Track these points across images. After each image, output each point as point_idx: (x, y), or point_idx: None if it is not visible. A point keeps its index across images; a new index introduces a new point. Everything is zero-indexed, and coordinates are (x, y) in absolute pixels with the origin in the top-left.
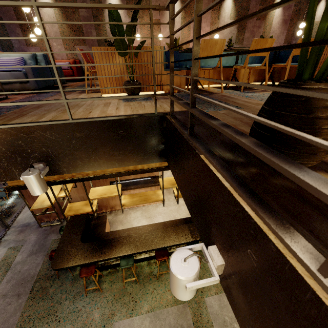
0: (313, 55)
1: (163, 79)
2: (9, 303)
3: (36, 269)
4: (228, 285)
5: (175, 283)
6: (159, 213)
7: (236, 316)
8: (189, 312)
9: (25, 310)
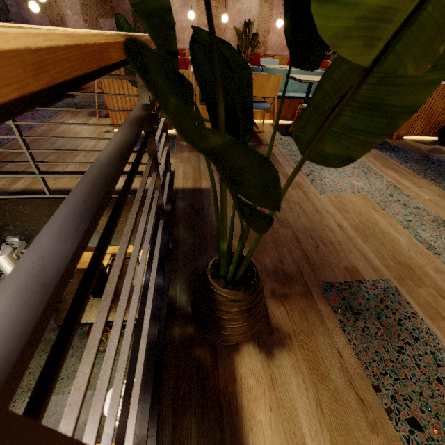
0: (222, 261)
1: None
2: None
3: None
4: None
5: None
6: None
7: None
8: None
9: None
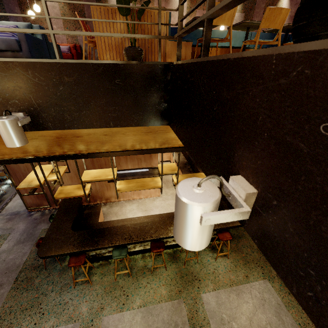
0: None
1: (167, 50)
2: None
3: (22, 259)
4: (262, 223)
5: (183, 218)
6: (155, 206)
7: (275, 266)
8: (184, 309)
9: (7, 301)
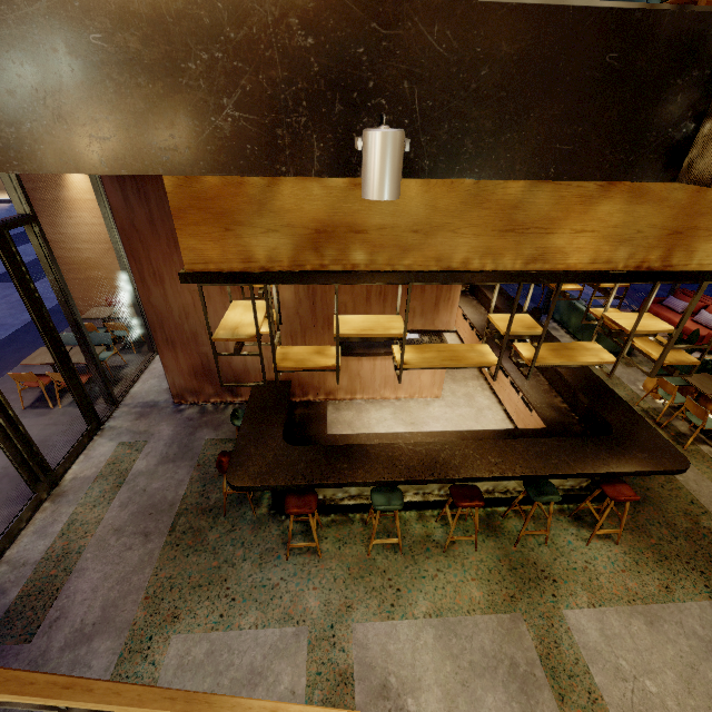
0: None
1: None
2: (129, 547)
3: (177, 491)
4: None
5: None
6: (433, 418)
7: None
8: (527, 634)
9: (161, 566)
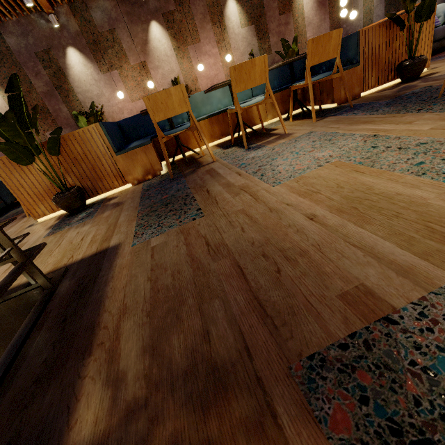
0: None
1: (120, 167)
2: None
3: None
4: None
5: None
6: None
7: None
8: None
9: None
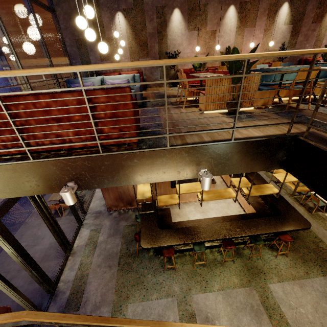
0: None
1: (255, 98)
2: (105, 272)
3: (117, 248)
4: None
5: None
6: (211, 209)
7: None
8: (256, 294)
9: (118, 278)
